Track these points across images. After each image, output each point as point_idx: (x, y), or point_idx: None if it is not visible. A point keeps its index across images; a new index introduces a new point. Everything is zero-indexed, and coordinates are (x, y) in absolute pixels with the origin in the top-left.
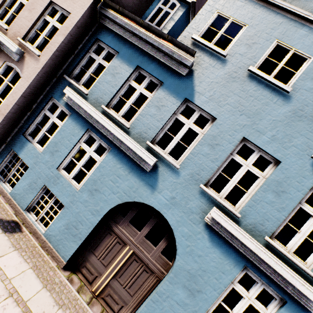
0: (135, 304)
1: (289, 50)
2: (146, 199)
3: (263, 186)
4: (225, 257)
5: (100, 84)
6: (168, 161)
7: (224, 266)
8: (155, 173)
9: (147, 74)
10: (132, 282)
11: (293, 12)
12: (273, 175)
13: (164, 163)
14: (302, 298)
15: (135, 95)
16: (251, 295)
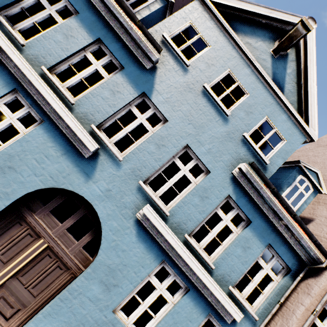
0: (37, 306)
1: (235, 81)
2: (78, 188)
3: (193, 190)
4: (147, 252)
5: (45, 39)
6: (112, 151)
7: (145, 261)
8: (94, 161)
9: (109, 52)
10: (38, 281)
11: (244, 52)
12: (202, 182)
13: (107, 152)
14: (202, 285)
15: (89, 70)
16: (163, 286)
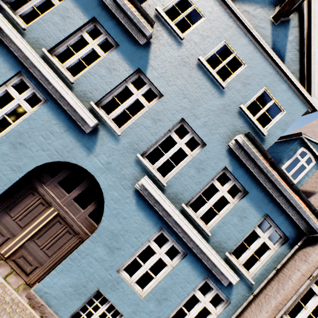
0: (51, 265)
1: (232, 52)
2: (81, 161)
3: (189, 162)
4: (147, 219)
5: (44, 22)
6: (110, 126)
7: (145, 227)
8: (94, 136)
9: (104, 30)
10: (52, 244)
11: (241, 21)
12: (198, 154)
13: (106, 128)
14: (198, 251)
15: (86, 50)
16: (162, 250)
